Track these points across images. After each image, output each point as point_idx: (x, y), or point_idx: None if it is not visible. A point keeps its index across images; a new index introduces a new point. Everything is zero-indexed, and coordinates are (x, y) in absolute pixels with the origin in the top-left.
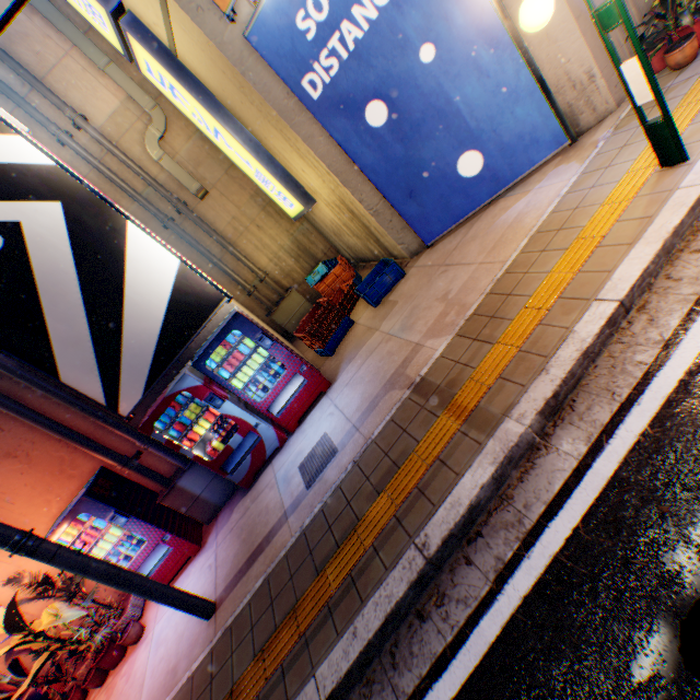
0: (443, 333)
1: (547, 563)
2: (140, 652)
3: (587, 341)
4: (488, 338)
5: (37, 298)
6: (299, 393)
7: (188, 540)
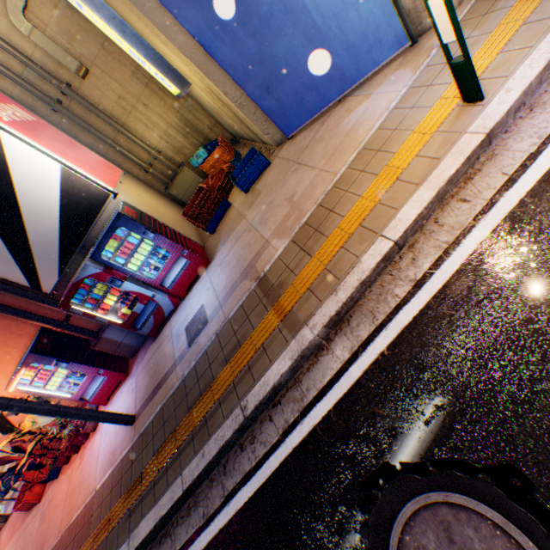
0: (284, 235)
1: (310, 430)
2: (97, 437)
3: (366, 274)
4: (310, 250)
5: None
6: (184, 271)
7: (118, 372)
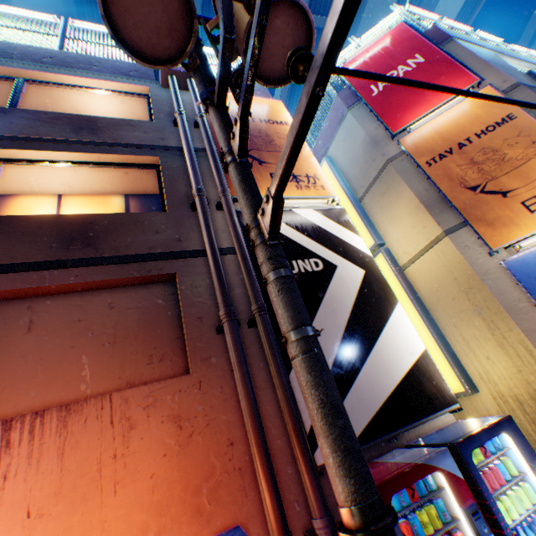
0: None
1: None
2: None
3: None
4: None
5: (316, 305)
6: None
7: None
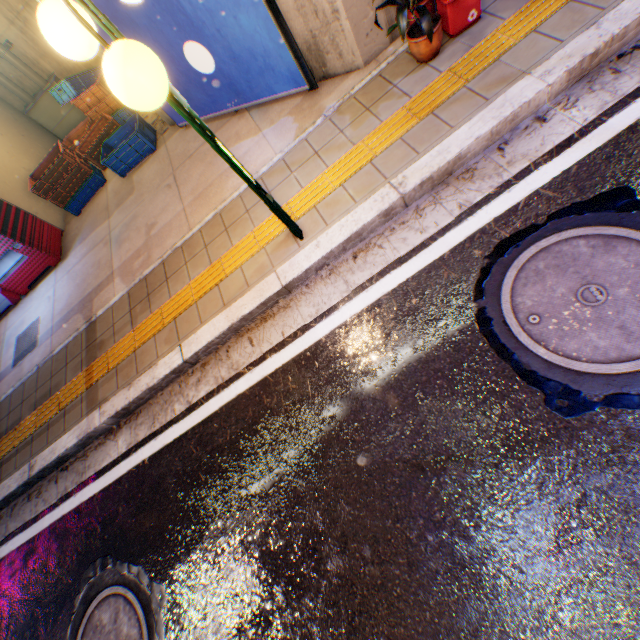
0: (127, 279)
1: (79, 505)
2: None
3: (155, 382)
4: (135, 319)
5: None
6: (21, 266)
7: None
